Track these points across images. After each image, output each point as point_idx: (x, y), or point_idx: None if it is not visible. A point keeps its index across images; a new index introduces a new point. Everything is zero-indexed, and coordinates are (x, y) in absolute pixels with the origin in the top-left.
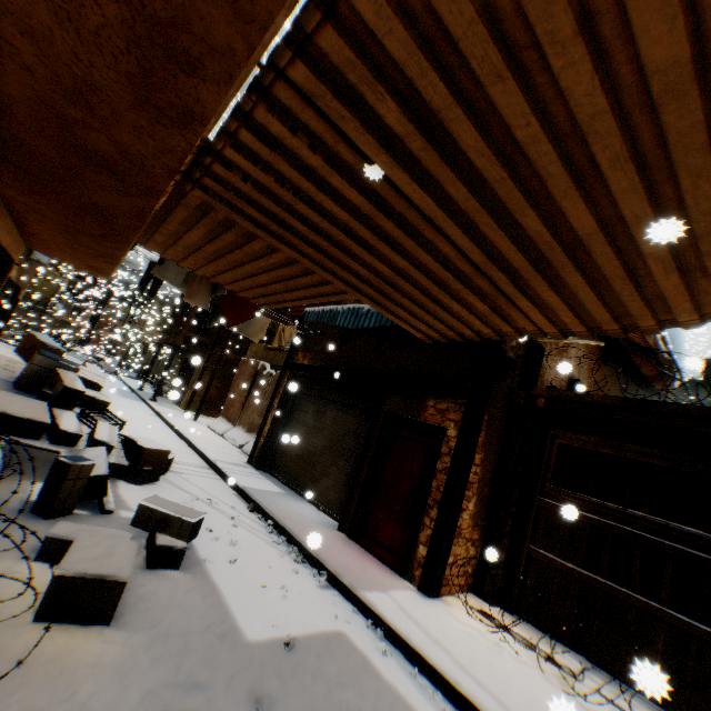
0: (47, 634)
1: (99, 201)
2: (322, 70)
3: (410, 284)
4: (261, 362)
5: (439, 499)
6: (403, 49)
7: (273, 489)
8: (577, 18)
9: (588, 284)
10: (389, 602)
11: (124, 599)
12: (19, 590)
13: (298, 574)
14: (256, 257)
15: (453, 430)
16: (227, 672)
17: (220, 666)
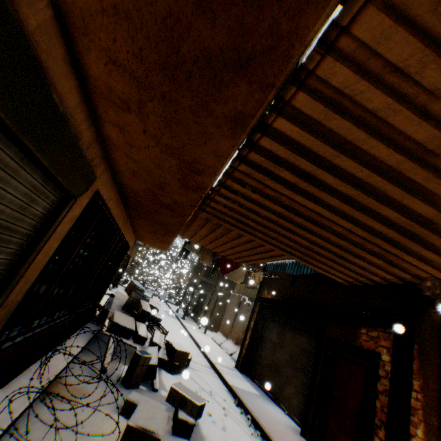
0: None
1: (164, 220)
2: (252, 164)
3: (323, 249)
4: (242, 296)
5: (383, 418)
6: (286, 153)
7: (252, 389)
8: (365, 131)
9: None
10: None
11: None
12: (110, 430)
13: None
14: (233, 238)
15: (386, 355)
16: None
17: None
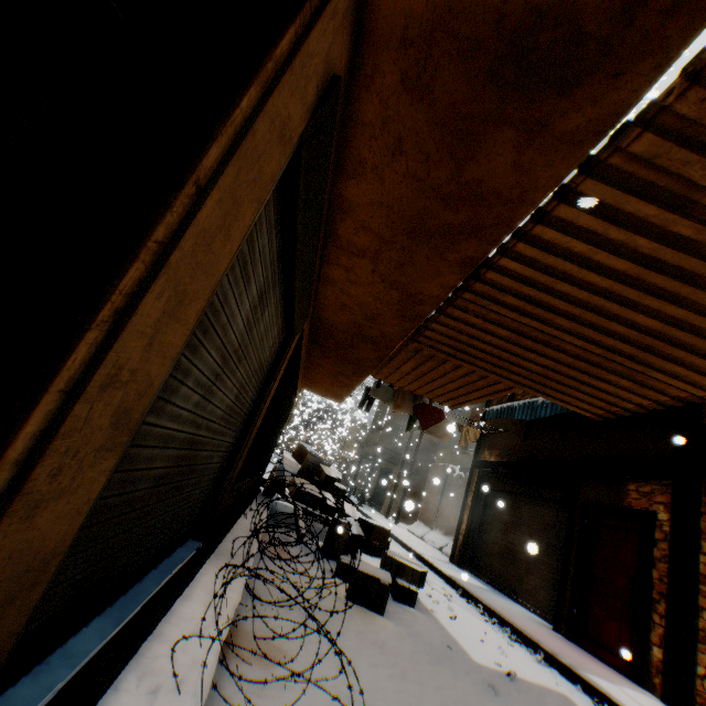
0: (354, 605)
1: (360, 356)
2: (477, 292)
3: (559, 374)
4: (450, 465)
5: (662, 590)
6: (510, 282)
7: (478, 583)
8: (576, 264)
9: (693, 355)
10: (616, 688)
11: (386, 607)
12: (332, 583)
13: (513, 645)
14: (446, 372)
15: (662, 513)
16: (464, 665)
17: (458, 660)
